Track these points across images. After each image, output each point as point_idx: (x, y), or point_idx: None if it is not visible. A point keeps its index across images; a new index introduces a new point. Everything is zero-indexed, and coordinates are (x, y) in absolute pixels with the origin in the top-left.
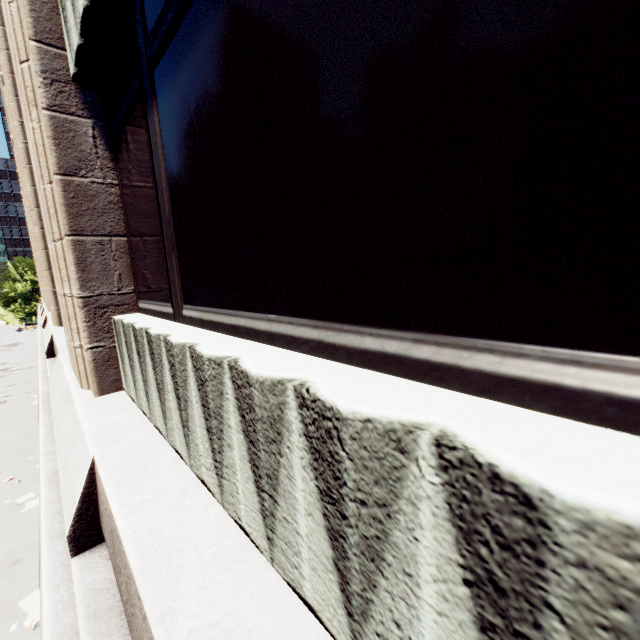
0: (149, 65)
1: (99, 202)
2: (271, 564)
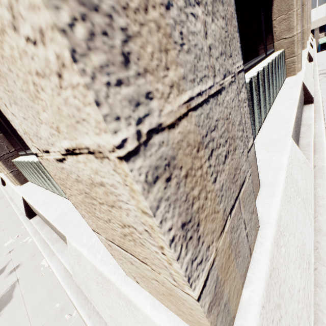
0: None
1: None
2: (55, 193)
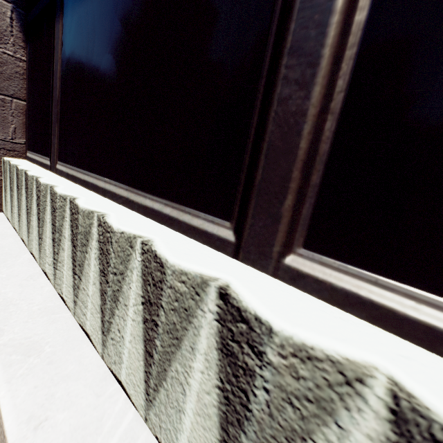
0: None
1: (7, 69)
2: (74, 316)
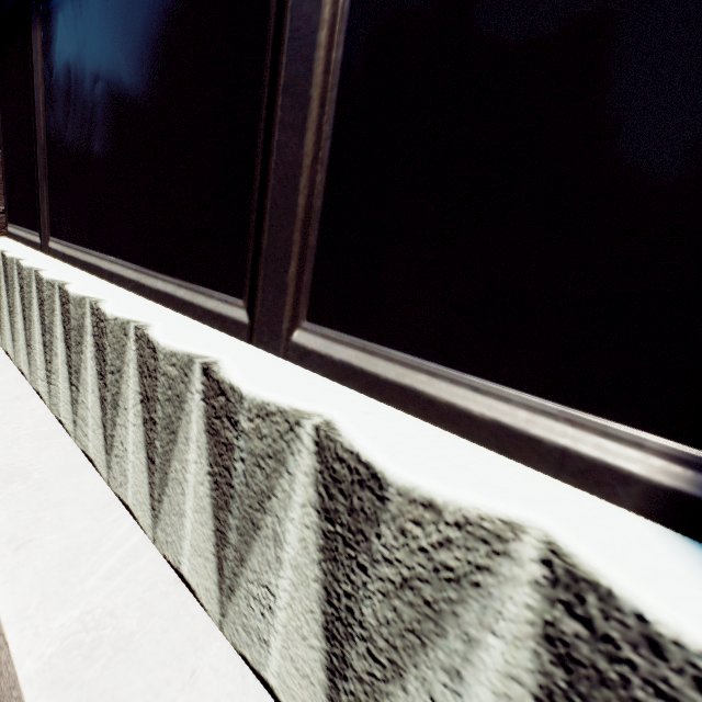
0: None
1: None
2: (75, 442)
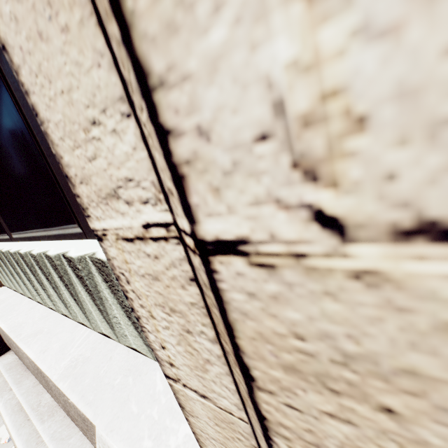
0: None
1: None
2: (59, 313)
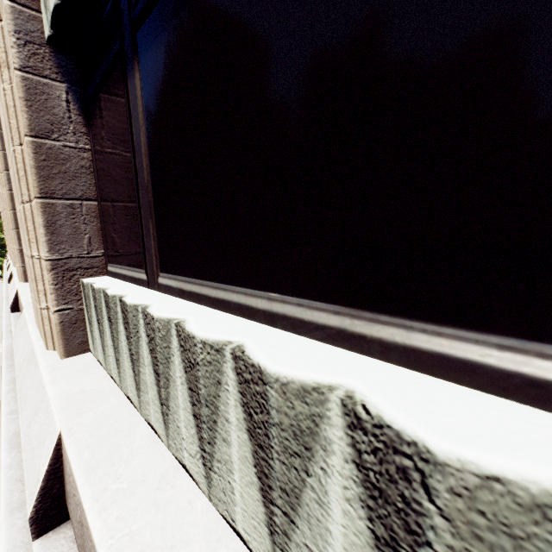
0: (132, 26)
1: (71, 166)
2: None
